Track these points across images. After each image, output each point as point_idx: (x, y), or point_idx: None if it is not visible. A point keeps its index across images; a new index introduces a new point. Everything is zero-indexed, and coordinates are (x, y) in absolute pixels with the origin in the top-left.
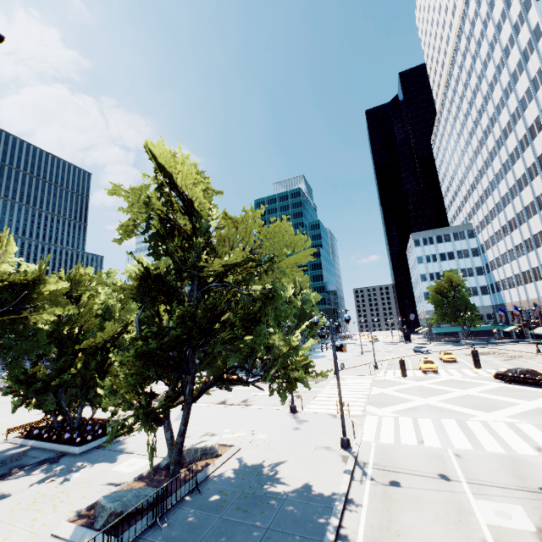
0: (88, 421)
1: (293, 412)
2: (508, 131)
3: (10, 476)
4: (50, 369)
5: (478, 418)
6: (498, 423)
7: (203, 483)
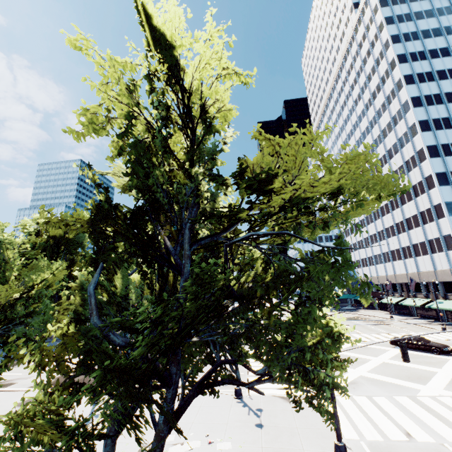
0: None
1: (239, 396)
2: (371, 151)
3: None
4: None
5: (424, 393)
6: (448, 399)
7: None
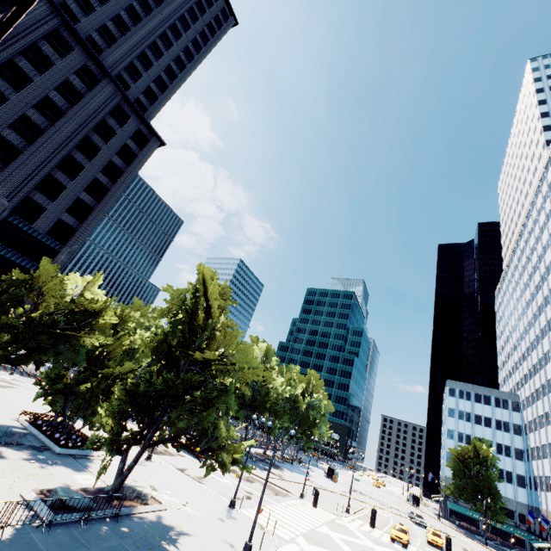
0: (76, 431)
1: (231, 506)
2: None
3: (11, 446)
4: (74, 377)
5: None
6: None
7: (124, 517)
